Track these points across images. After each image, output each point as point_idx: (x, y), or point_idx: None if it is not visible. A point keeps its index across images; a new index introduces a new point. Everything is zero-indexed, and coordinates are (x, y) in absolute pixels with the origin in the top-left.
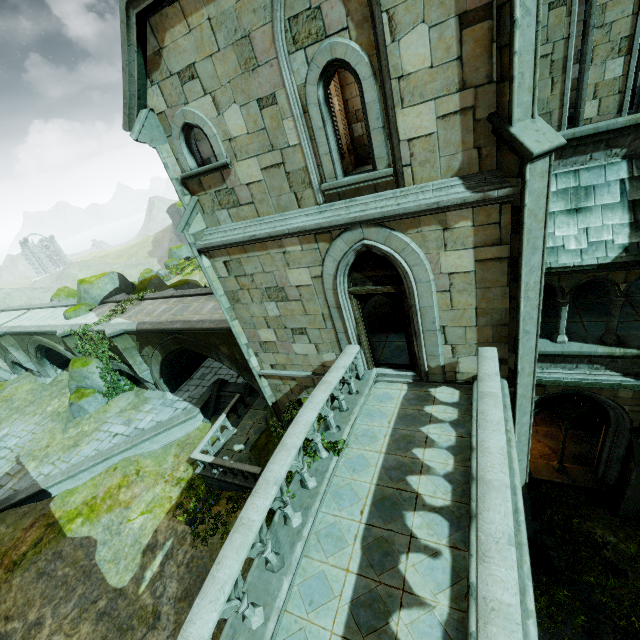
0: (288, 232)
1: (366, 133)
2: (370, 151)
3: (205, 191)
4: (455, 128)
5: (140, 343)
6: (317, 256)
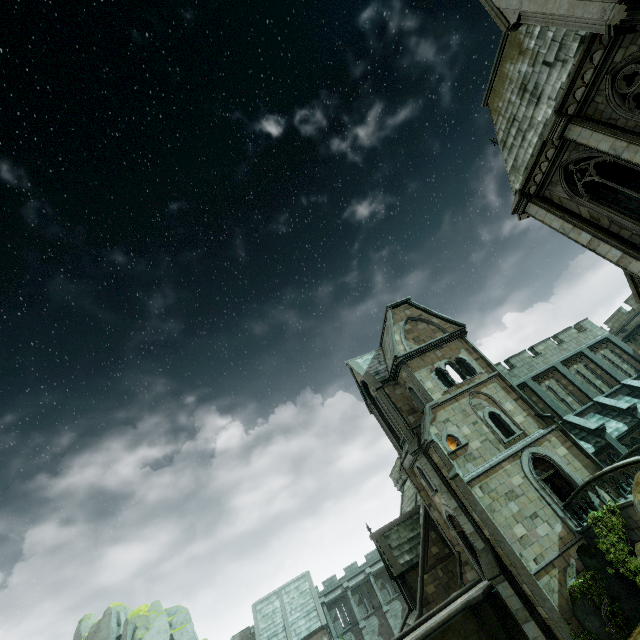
0: (504, 458)
1: (506, 426)
2: (510, 430)
3: (458, 457)
4: (529, 418)
5: None
6: (518, 466)
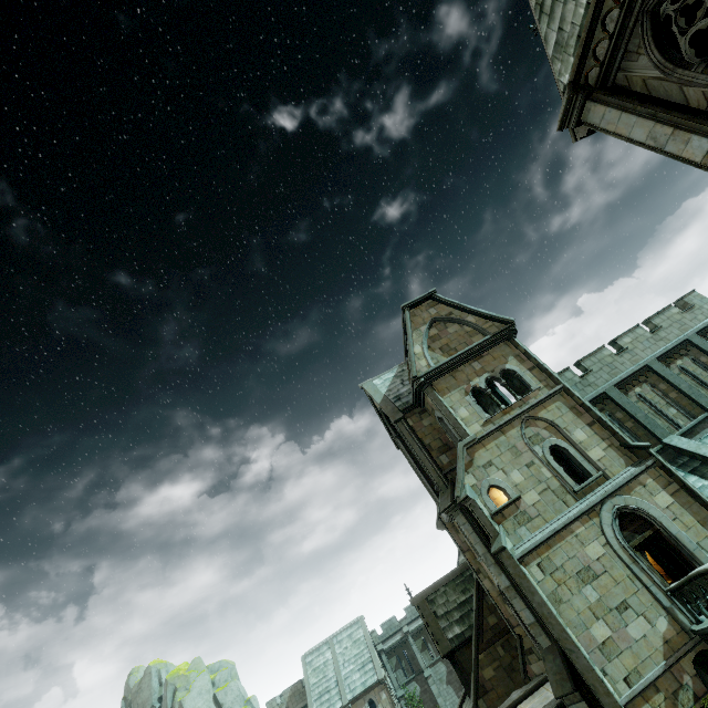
0: (574, 517)
1: (577, 465)
2: (583, 471)
3: (506, 519)
4: (611, 451)
5: None
6: (596, 528)
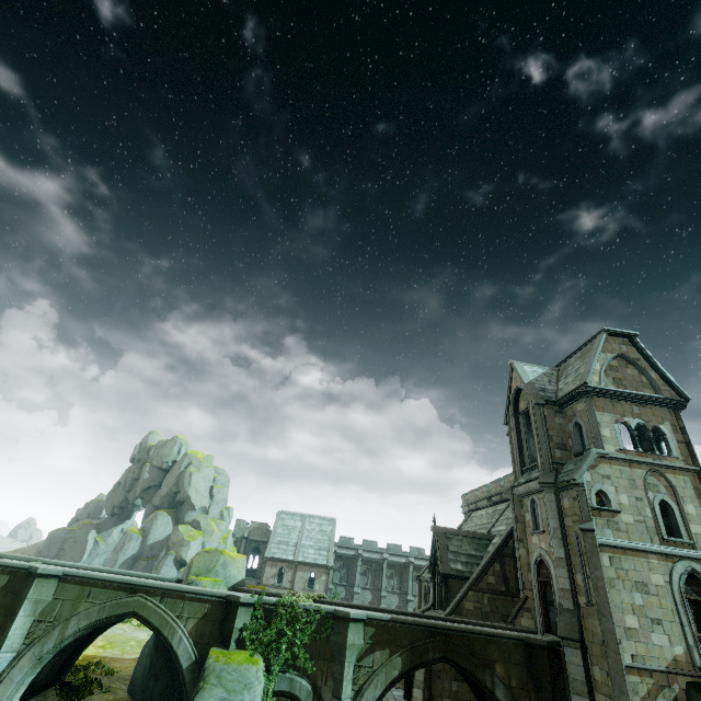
0: (655, 550)
1: (674, 525)
2: (677, 532)
3: (600, 517)
4: None
5: (373, 642)
6: (666, 569)
